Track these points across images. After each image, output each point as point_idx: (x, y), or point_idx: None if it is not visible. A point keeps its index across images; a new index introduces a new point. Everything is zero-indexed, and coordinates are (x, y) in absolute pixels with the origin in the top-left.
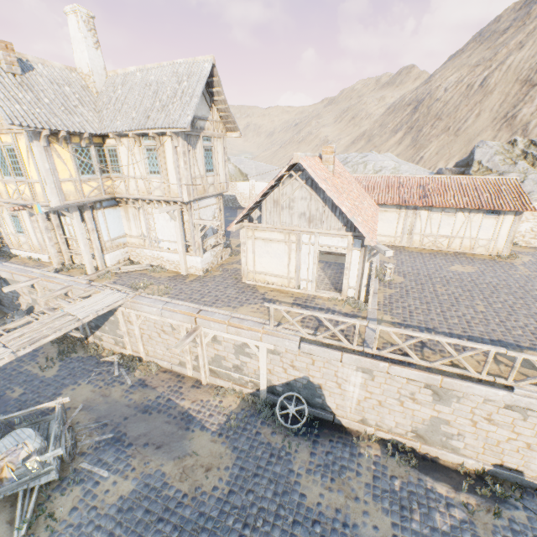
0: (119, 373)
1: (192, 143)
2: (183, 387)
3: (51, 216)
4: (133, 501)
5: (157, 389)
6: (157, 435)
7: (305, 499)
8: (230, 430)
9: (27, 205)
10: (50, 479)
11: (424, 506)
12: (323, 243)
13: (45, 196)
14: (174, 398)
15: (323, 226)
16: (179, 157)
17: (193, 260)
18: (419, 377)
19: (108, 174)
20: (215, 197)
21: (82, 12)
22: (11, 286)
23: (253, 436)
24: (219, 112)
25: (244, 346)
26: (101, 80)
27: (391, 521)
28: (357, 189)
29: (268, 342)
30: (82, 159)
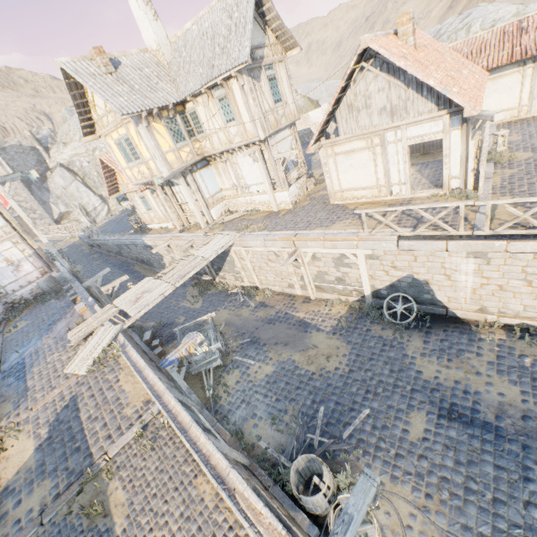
0: (244, 300)
1: (255, 76)
2: (295, 303)
3: (165, 189)
4: (276, 377)
5: (275, 307)
6: (282, 337)
7: (422, 374)
8: (342, 330)
9: (148, 184)
10: (218, 364)
11: None
12: (412, 136)
13: (158, 170)
14: (289, 312)
15: (409, 114)
16: (248, 96)
17: (281, 196)
18: None
19: (195, 138)
20: (288, 128)
21: None
22: (156, 248)
23: (364, 333)
24: (274, 32)
25: (342, 258)
26: (167, 51)
27: (520, 390)
28: (451, 58)
29: (364, 248)
30: (173, 129)
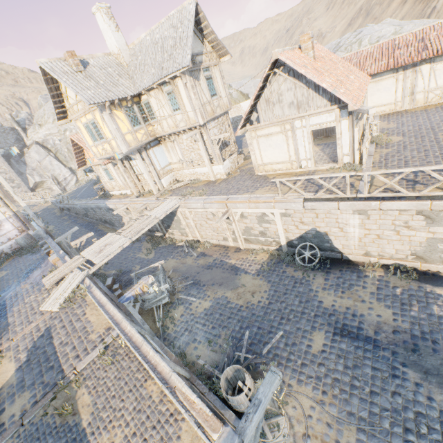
0: (188, 251)
1: (196, 76)
2: (228, 253)
3: (125, 163)
4: (212, 310)
5: (213, 256)
6: (218, 279)
7: (322, 303)
8: (264, 272)
9: (110, 159)
10: (166, 301)
11: (423, 302)
12: (313, 123)
13: (119, 147)
14: (224, 259)
15: (310, 108)
16: (190, 91)
17: (217, 168)
18: (408, 207)
19: (149, 122)
20: (222, 116)
21: (102, 7)
22: (117, 210)
23: (281, 274)
24: (210, 43)
25: (263, 216)
26: (126, 55)
27: (392, 312)
28: (343, 66)
29: (279, 208)
30: (131, 116)
